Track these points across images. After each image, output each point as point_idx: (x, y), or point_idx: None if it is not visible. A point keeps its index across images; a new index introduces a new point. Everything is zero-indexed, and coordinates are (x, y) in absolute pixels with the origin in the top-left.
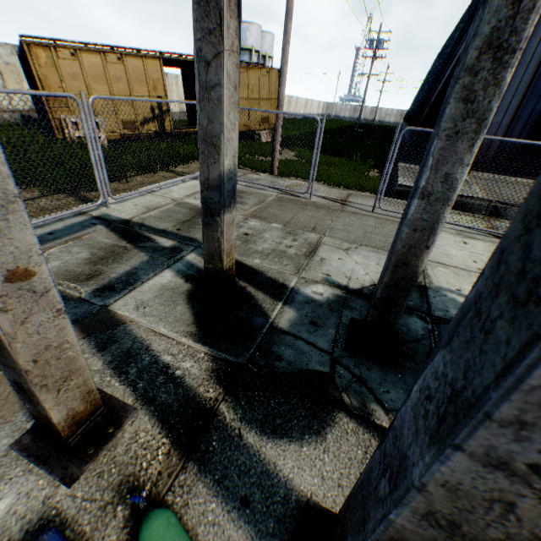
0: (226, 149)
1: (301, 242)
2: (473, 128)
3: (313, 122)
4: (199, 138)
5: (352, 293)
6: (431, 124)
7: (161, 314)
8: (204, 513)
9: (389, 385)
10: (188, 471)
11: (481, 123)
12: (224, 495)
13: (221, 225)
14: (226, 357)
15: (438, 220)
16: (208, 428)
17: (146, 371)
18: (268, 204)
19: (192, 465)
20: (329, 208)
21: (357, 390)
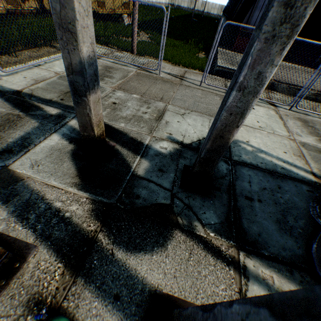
0: (83, 36)
1: (153, 109)
2: (287, 34)
3: (162, 10)
4: (55, 23)
5: (186, 147)
6: (241, 19)
7: (52, 170)
8: (89, 310)
9: (205, 209)
10: (78, 283)
11: (294, 29)
12: (103, 296)
13: (88, 104)
14: (101, 200)
15: (247, 107)
16: (90, 252)
17: (43, 216)
18: (130, 79)
19: (80, 279)
20: (172, 82)
21: (186, 214)
